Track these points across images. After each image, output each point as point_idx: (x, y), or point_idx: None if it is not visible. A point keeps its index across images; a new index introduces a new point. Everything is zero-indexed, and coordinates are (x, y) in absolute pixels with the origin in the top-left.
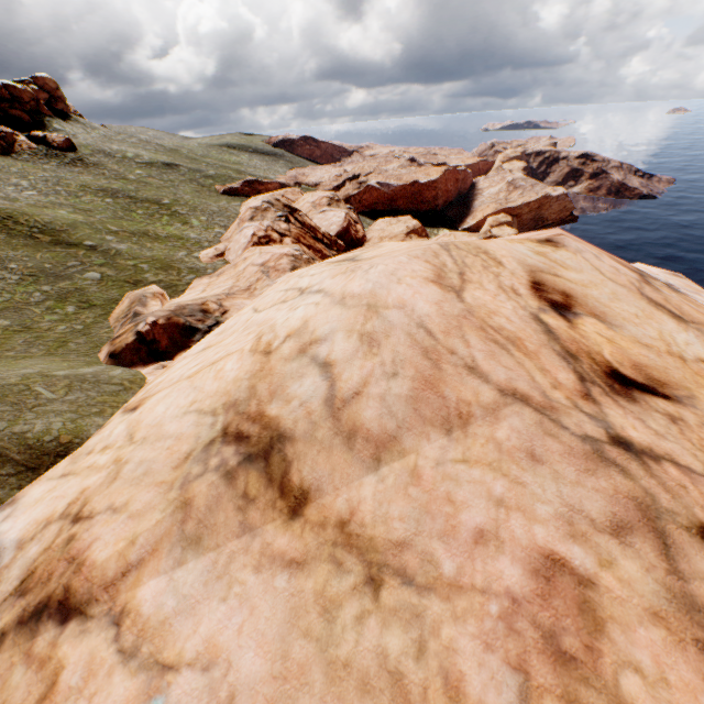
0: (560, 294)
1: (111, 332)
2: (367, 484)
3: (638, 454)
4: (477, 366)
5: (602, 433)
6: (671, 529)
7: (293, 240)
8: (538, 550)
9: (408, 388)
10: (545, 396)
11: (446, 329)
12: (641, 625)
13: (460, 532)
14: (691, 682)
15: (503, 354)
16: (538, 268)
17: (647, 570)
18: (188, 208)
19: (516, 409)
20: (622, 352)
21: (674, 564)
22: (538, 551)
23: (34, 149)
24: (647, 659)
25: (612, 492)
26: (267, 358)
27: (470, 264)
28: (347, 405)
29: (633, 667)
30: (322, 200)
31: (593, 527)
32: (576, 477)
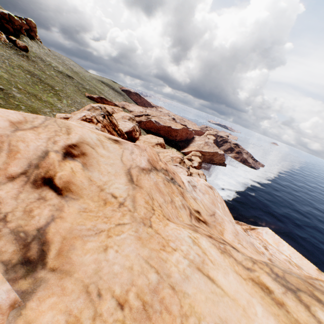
0: (81, 152)
1: None
2: None
3: None
4: None
5: None
6: None
7: (102, 125)
8: None
9: None
10: None
11: None
12: None
13: None
14: None
15: None
16: (88, 143)
17: None
18: (66, 95)
19: None
20: (71, 176)
21: None
22: None
23: (7, 42)
24: None
25: None
26: None
27: (49, 127)
28: None
29: None
30: (127, 117)
31: None
32: None
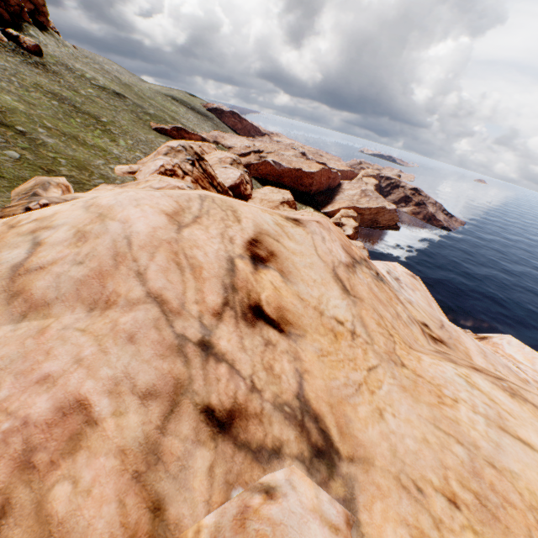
0: (268, 252)
1: (8, 202)
2: (3, 330)
3: (209, 355)
4: (146, 274)
5: (198, 337)
6: (185, 403)
7: (192, 179)
8: (76, 396)
9: (83, 274)
10: (182, 305)
11: (144, 245)
12: (106, 455)
13: (33, 374)
14: (107, 496)
15: (176, 272)
16: (267, 233)
17: (144, 423)
18: (121, 130)
19: (149, 307)
20: (278, 297)
21: (167, 424)
22: (76, 396)
23: (5, 42)
24: (89, 477)
25: (166, 372)
26: (9, 230)
27: (212, 214)
28: (28, 273)
29: (74, 480)
30: (227, 159)
31: (131, 390)
32: (150, 358)
